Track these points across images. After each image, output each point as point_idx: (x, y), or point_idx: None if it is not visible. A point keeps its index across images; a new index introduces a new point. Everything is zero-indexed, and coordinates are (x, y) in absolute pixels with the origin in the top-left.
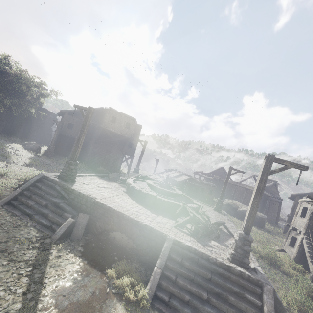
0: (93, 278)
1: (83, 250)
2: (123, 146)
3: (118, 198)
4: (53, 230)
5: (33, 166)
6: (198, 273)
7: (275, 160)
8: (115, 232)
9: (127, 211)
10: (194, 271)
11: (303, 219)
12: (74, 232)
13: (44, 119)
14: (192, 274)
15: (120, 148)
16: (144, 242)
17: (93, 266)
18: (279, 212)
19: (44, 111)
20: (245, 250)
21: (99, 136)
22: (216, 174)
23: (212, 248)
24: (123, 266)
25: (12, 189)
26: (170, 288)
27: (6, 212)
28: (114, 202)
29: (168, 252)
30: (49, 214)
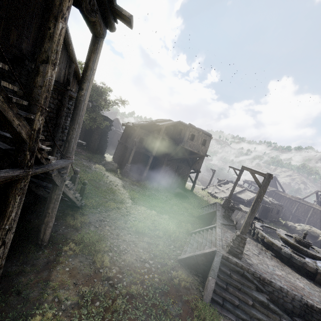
0: None
1: None
2: (193, 163)
3: (295, 279)
4: None
5: (136, 200)
6: None
7: None
8: None
9: None
10: None
11: None
12: None
13: (105, 128)
14: None
15: (189, 165)
16: None
17: None
18: None
19: (105, 119)
20: None
21: (174, 154)
22: None
23: None
24: None
25: (175, 259)
26: None
27: (224, 319)
28: (309, 293)
29: None
30: None
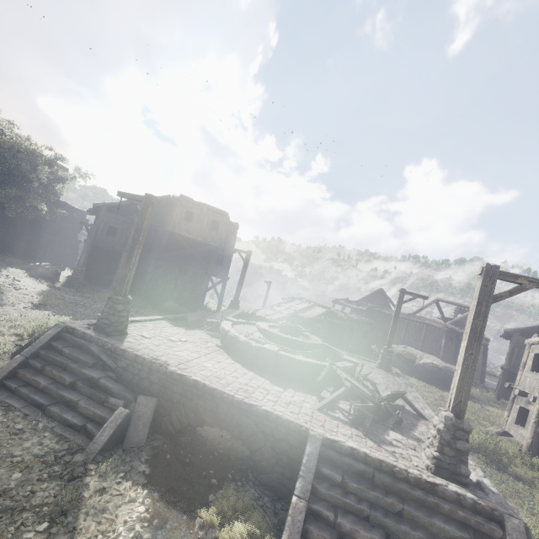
0: (173, 531)
1: (149, 470)
2: (208, 263)
3: (208, 361)
4: (89, 433)
5: (46, 307)
6: (377, 502)
7: (500, 275)
8: (207, 425)
9: (229, 385)
10: (368, 499)
11: (537, 376)
12: (130, 435)
13: (64, 221)
14: (365, 506)
15: (202, 266)
16: (265, 446)
17: (172, 503)
18: (485, 362)
19: (63, 207)
20: (459, 449)
21: (164, 246)
22: (372, 302)
23: (395, 447)
24: (230, 498)
25: (8, 354)
26: (326, 538)
27: None
28: (203, 369)
29: (315, 464)
30: (79, 403)
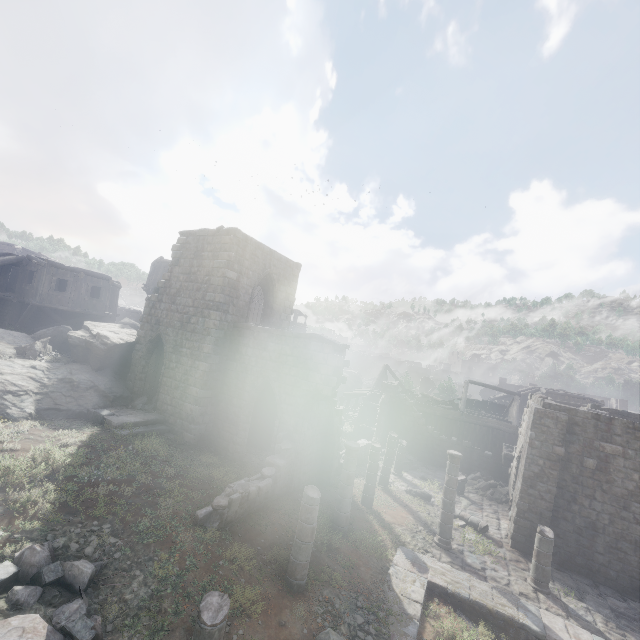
0: None
1: None
2: None
3: None
4: None
5: None
6: None
7: None
8: None
9: None
10: None
11: None
12: None
13: None
14: None
15: None
16: None
17: None
18: None
19: None
20: None
21: None
22: None
23: None
24: None
25: None
26: None
27: None
28: None
29: None
30: None
